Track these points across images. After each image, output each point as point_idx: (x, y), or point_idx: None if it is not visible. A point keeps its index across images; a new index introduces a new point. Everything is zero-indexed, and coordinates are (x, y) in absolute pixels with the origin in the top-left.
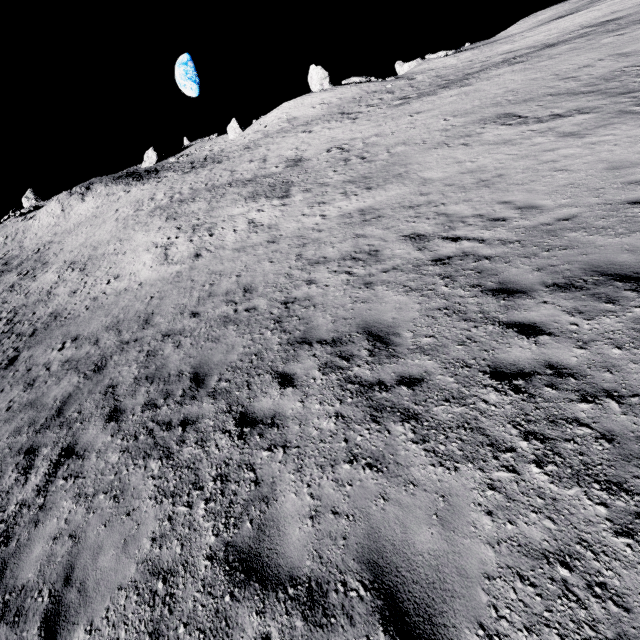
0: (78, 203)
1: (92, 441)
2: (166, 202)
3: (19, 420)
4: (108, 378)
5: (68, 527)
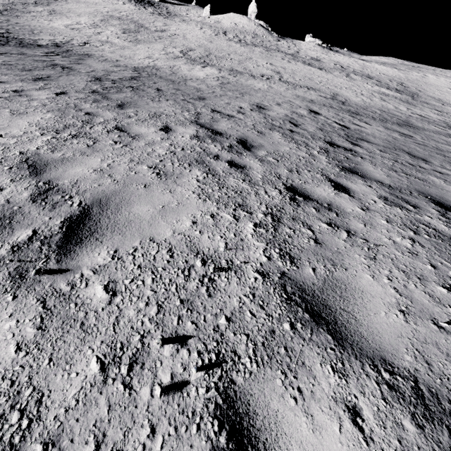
0: None
1: None
2: (117, 16)
3: None
4: None
5: None
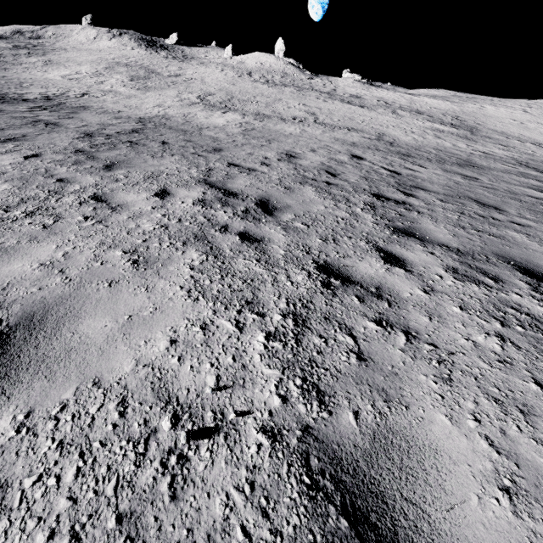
0: (106, 39)
1: None
2: (124, 62)
3: None
4: None
5: None
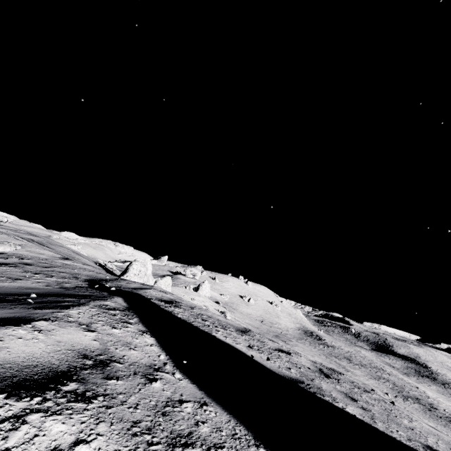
0: None
1: None
2: None
3: None
4: None
5: None
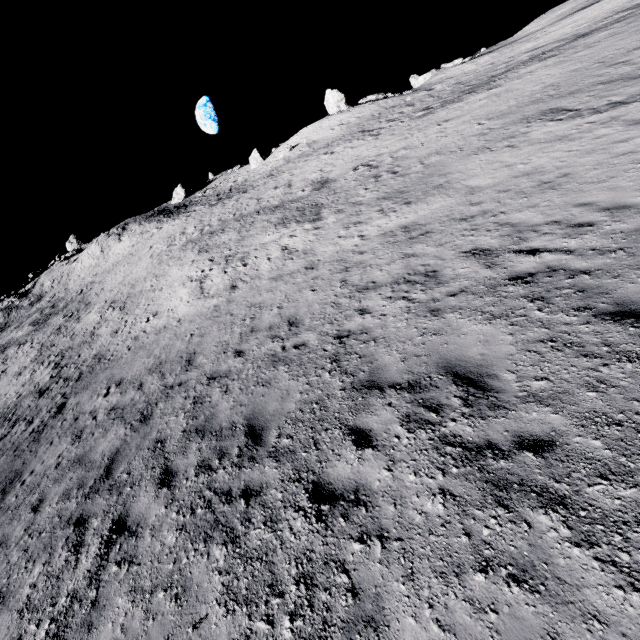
0: (115, 243)
1: (144, 513)
2: (197, 235)
3: (68, 480)
4: (155, 430)
5: (125, 638)
